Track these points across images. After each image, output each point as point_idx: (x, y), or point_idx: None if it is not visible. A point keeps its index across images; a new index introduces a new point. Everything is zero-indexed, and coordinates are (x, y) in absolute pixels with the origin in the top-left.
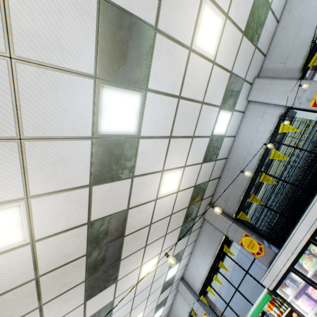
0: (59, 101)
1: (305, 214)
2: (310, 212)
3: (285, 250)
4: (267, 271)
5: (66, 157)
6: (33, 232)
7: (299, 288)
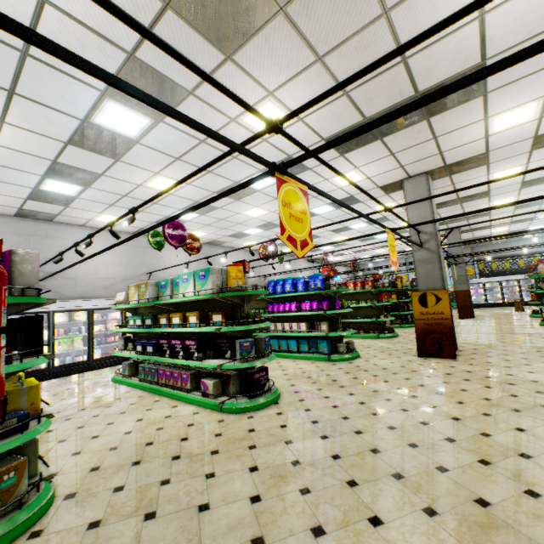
0: (539, 225)
1: (508, 276)
2: (510, 276)
3: (488, 279)
4: (474, 279)
5: (521, 228)
6: (494, 232)
7: (478, 287)
